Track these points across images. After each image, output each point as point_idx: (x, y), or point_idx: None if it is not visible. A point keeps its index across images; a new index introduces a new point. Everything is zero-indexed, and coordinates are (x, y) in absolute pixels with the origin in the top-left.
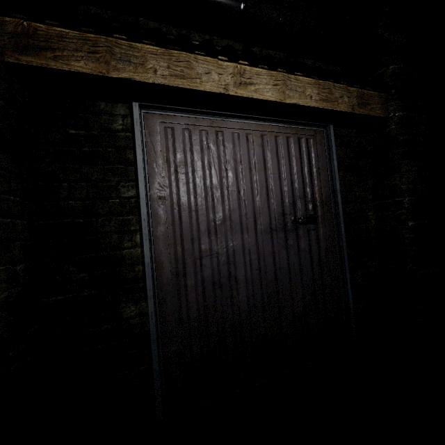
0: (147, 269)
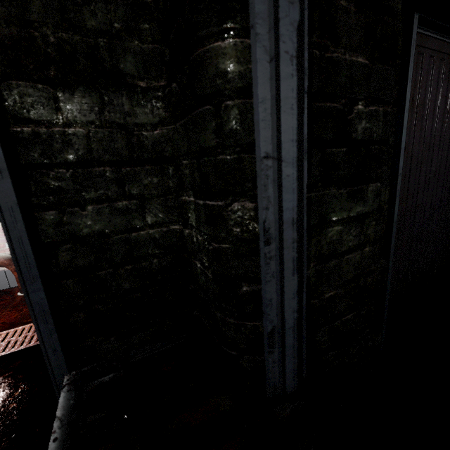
0: (394, 227)
